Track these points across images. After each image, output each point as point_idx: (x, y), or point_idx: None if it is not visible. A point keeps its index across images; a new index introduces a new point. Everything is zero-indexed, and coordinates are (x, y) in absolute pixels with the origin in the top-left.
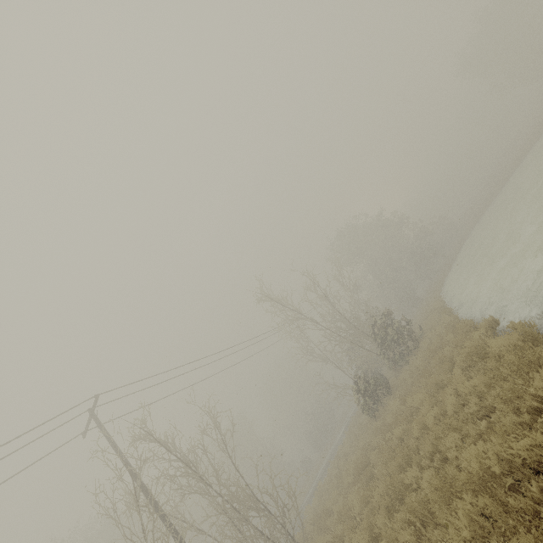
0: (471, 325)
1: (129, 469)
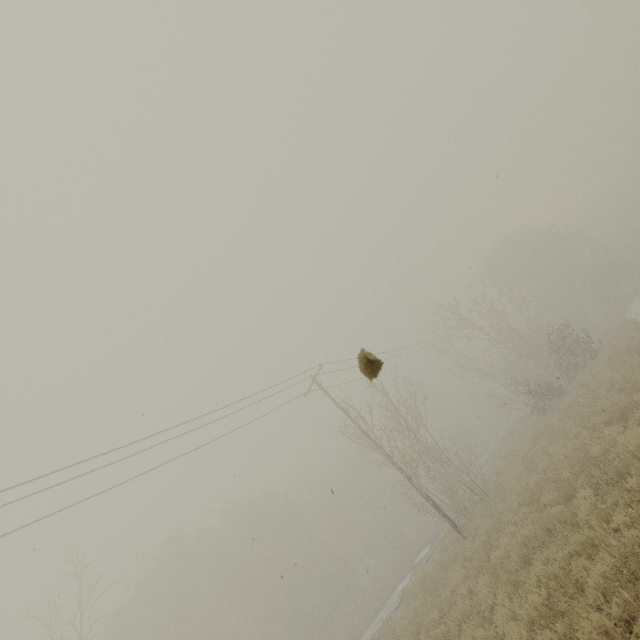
0: None
1: (350, 417)
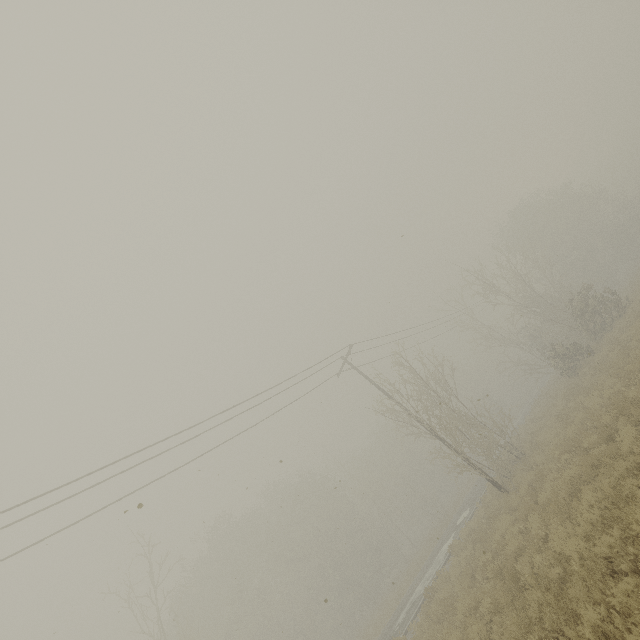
0: None
1: (383, 391)
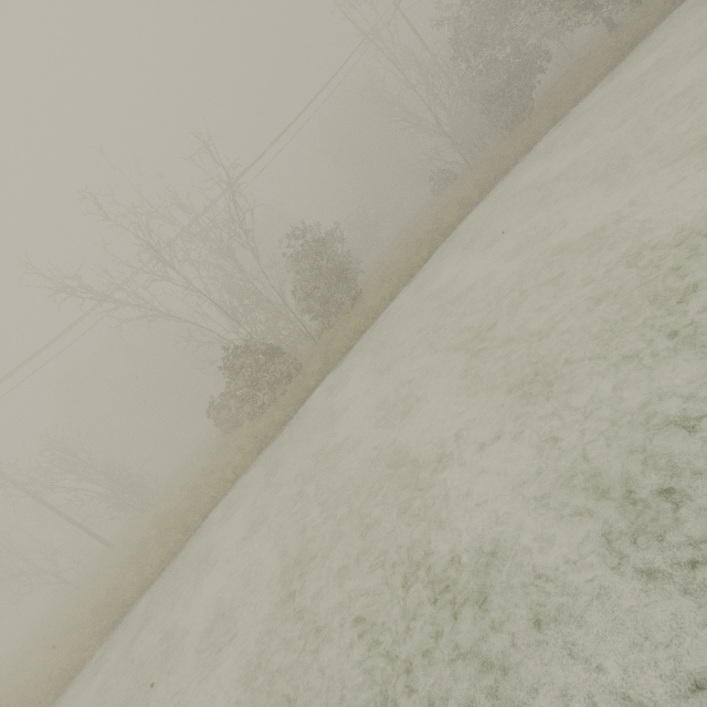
0: (107, 615)
1: None
